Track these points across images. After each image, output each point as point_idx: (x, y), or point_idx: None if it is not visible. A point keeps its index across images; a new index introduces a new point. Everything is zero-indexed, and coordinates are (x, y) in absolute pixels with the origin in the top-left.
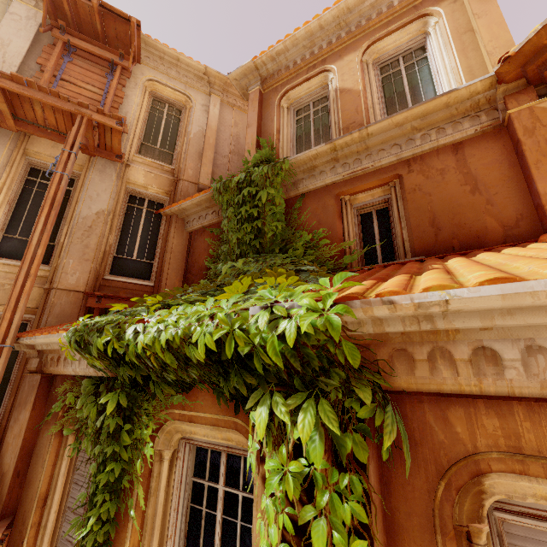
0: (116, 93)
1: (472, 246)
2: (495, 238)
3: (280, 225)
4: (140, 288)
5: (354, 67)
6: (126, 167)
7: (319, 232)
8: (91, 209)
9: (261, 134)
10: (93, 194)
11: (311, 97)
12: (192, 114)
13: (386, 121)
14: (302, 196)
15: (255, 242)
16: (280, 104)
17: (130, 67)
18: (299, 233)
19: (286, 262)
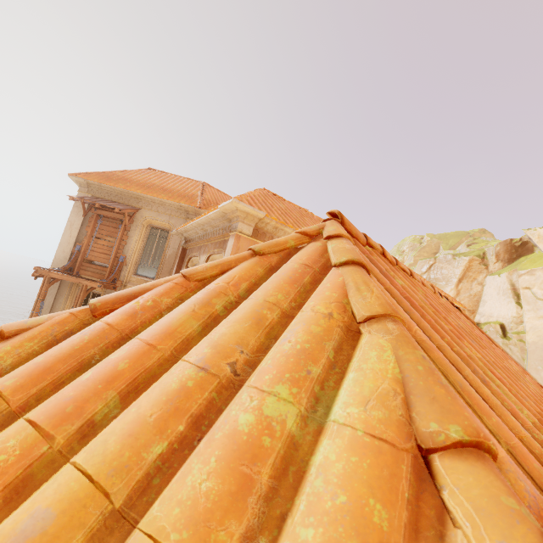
0: (123, 238)
1: None
2: None
3: None
4: None
5: None
6: (124, 287)
7: None
8: None
9: None
10: None
11: None
12: (171, 239)
13: None
14: None
15: None
16: (188, 265)
17: (127, 224)
18: None
19: None
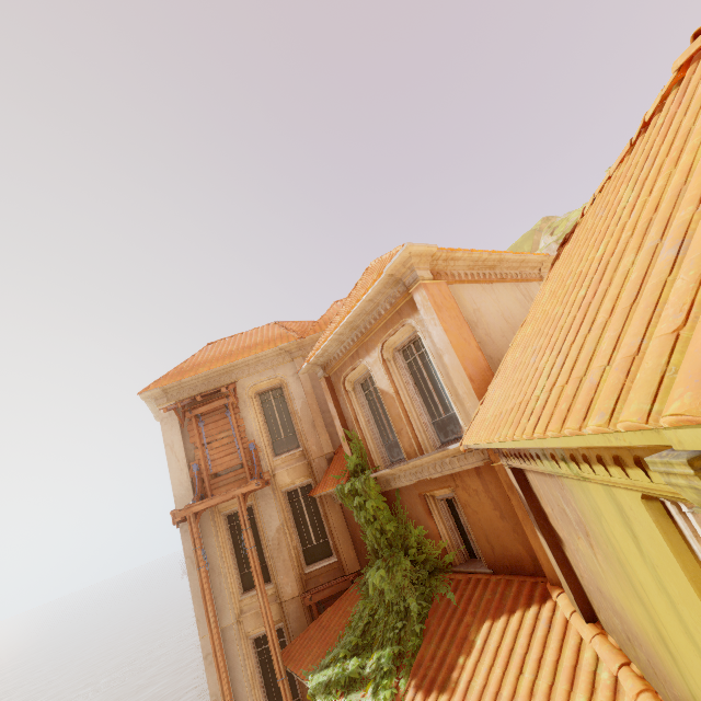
0: (239, 424)
1: (517, 568)
2: (528, 565)
3: (392, 526)
4: (330, 567)
5: (381, 368)
6: (274, 477)
7: (420, 528)
8: (273, 530)
9: (345, 421)
10: (267, 517)
11: (365, 376)
12: (290, 391)
13: (418, 460)
14: (397, 489)
15: (383, 539)
16: (346, 389)
17: (236, 404)
18: (408, 529)
19: (407, 569)
